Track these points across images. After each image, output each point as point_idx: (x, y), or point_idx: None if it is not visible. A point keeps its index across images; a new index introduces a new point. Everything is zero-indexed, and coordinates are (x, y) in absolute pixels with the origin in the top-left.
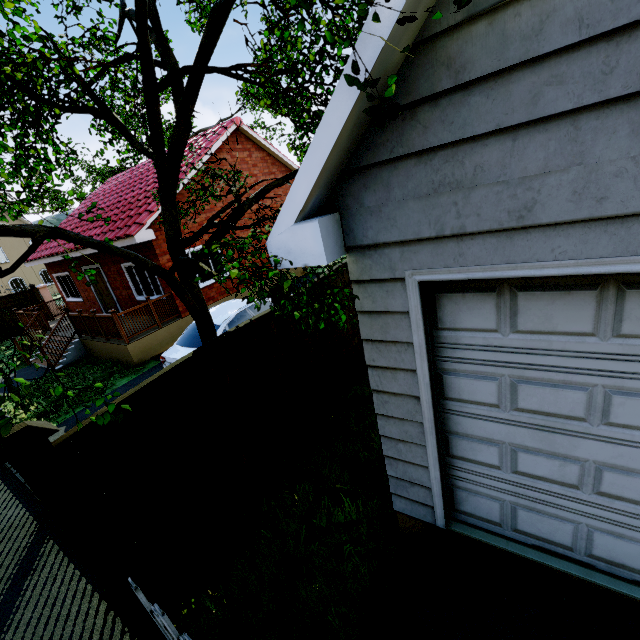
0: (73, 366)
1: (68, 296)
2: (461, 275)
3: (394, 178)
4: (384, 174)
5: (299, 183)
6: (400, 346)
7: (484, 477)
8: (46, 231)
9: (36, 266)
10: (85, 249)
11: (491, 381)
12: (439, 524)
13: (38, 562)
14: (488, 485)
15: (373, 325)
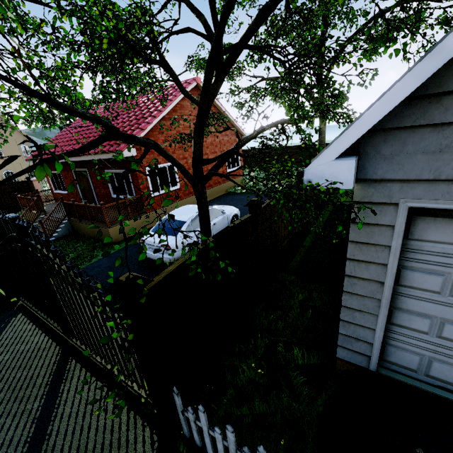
0: (63, 239)
1: (56, 189)
2: (445, 206)
3: (410, 138)
4: (403, 135)
5: (349, 134)
6: (379, 247)
7: (413, 339)
8: (153, 143)
9: (24, 164)
10: (80, 156)
11: (439, 276)
12: (371, 368)
13: (67, 374)
14: (414, 344)
15: (361, 232)
